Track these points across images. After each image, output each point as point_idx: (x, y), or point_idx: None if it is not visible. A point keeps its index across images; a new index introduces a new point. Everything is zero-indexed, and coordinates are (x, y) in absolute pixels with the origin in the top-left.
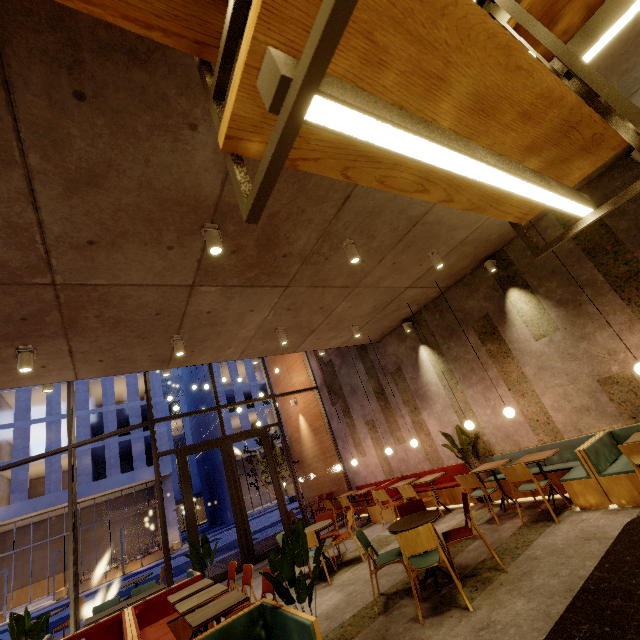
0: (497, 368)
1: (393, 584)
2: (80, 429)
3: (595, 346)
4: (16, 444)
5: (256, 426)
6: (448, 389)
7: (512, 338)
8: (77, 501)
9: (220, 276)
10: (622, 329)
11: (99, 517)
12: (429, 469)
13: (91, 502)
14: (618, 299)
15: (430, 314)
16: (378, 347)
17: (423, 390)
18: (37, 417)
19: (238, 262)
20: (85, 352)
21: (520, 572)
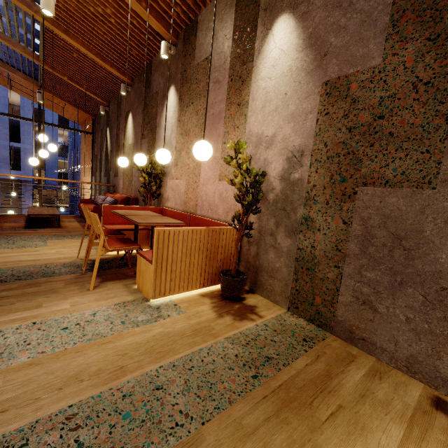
0: None
1: None
2: None
3: None
4: None
5: None
6: None
7: None
8: None
9: None
10: None
11: None
12: None
13: None
14: None
15: None
16: None
17: None
18: None
19: None
20: None
21: None
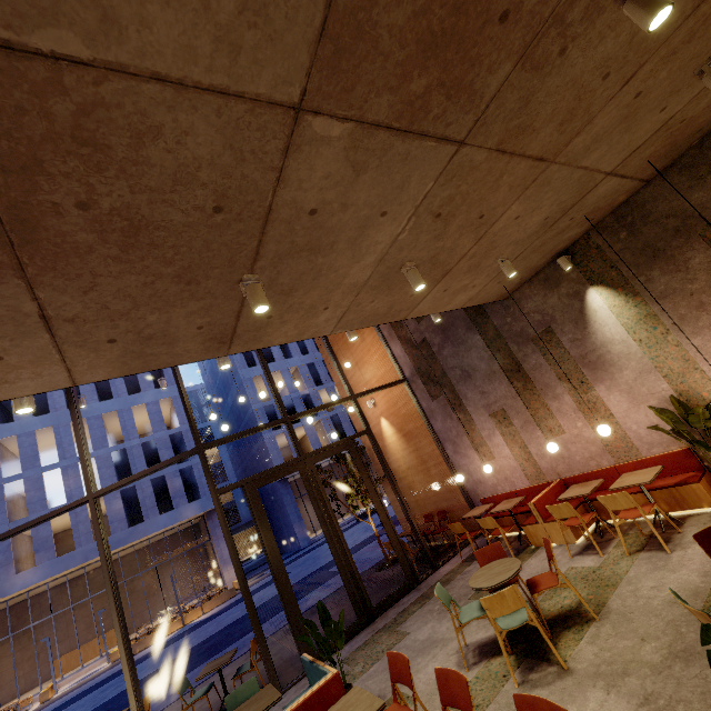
0: None
1: None
2: (103, 471)
3: None
4: (30, 497)
5: (304, 443)
6: (648, 345)
7: None
8: (115, 551)
9: (360, 79)
10: None
11: (143, 564)
12: (611, 465)
13: (131, 549)
14: None
15: (608, 235)
16: (507, 306)
17: (596, 354)
18: (50, 463)
19: (410, 22)
20: (76, 319)
21: None
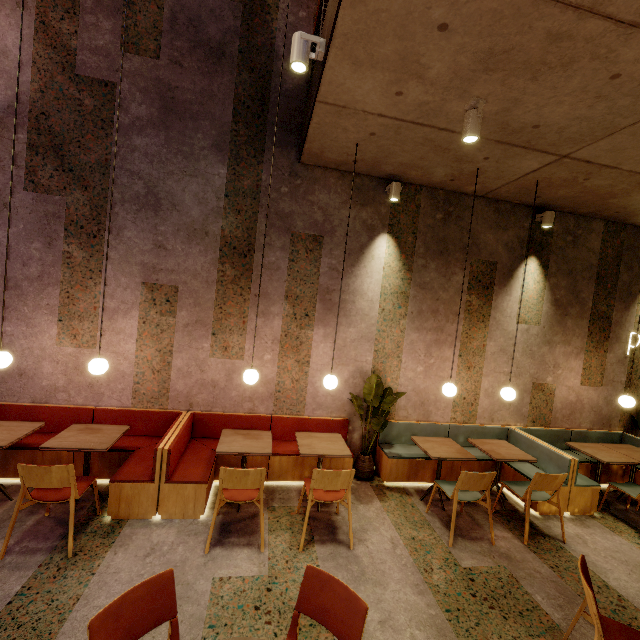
0: (464, 327)
1: None
2: None
3: (551, 355)
4: None
5: None
6: (386, 317)
7: (500, 306)
8: None
9: None
10: (573, 352)
11: None
12: (267, 413)
13: None
14: (587, 328)
15: (432, 205)
16: (297, 173)
17: (343, 297)
18: None
19: None
20: None
21: None
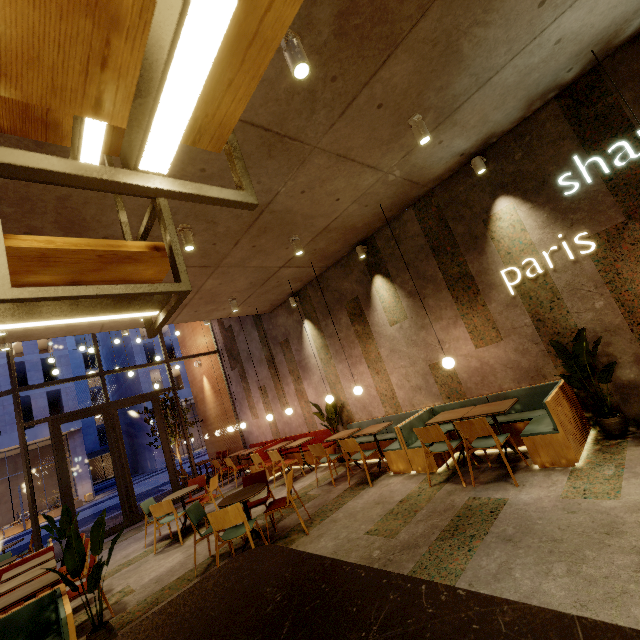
0: (361, 347)
1: (226, 545)
2: None
3: (430, 336)
4: None
5: (180, 379)
6: (324, 363)
7: (374, 321)
8: None
9: None
10: (450, 323)
11: None
12: (306, 432)
13: None
14: (450, 296)
15: (314, 291)
16: (271, 317)
17: (305, 362)
18: None
19: None
20: None
21: (317, 534)
